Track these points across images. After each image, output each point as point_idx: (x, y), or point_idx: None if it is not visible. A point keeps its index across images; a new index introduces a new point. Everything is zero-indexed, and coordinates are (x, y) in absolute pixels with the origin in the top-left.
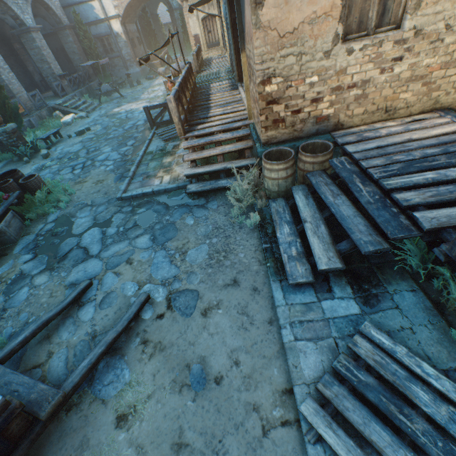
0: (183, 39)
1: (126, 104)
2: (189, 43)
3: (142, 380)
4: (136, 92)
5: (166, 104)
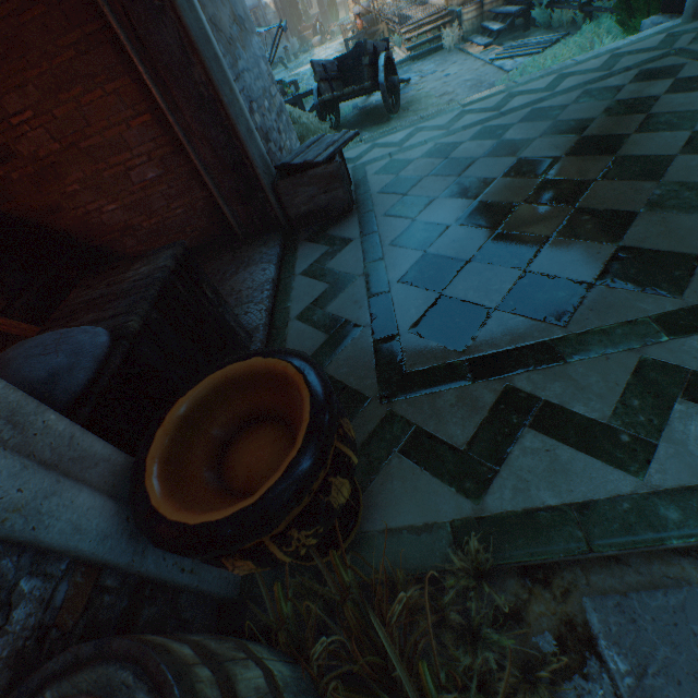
0: (328, 6)
1: (300, 69)
2: (336, 9)
3: (421, 87)
4: (300, 63)
5: (363, 34)
